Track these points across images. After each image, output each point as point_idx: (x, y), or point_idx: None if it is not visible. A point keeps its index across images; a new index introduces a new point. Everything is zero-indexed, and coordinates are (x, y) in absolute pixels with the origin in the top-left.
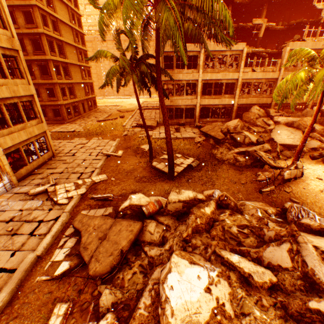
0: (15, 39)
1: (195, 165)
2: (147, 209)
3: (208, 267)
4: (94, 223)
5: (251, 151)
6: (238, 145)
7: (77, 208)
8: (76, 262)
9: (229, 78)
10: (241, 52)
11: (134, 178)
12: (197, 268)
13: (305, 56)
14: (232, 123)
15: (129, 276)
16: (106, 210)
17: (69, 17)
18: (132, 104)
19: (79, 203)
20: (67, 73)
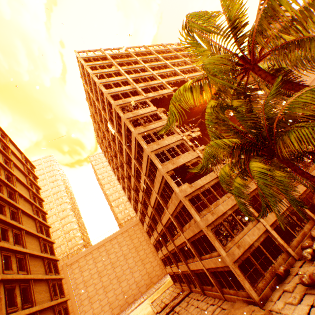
0: None
1: None
2: None
3: None
4: None
5: None
6: None
7: None
8: None
9: None
10: None
11: None
12: None
13: None
14: None
15: None
16: None
17: (40, 248)
18: None
19: None
20: None
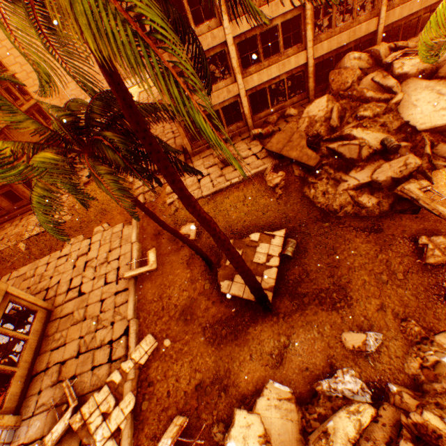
0: None
1: (293, 250)
2: None
3: None
4: None
5: (384, 180)
6: (348, 163)
7: None
8: None
9: (285, 11)
10: None
11: (203, 332)
12: None
13: None
14: (316, 108)
15: None
16: None
17: None
18: None
19: (136, 436)
20: None
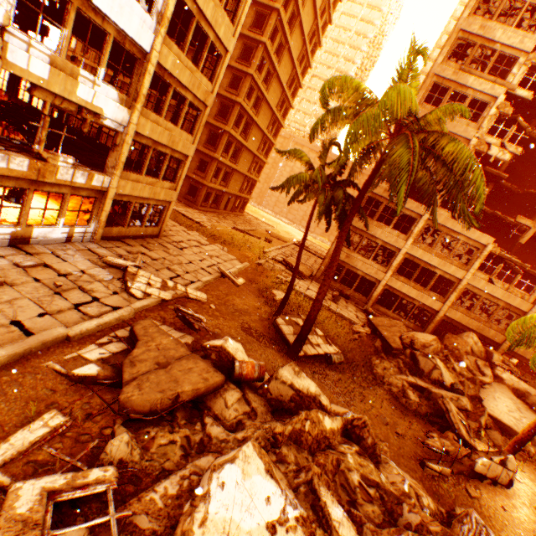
0: (213, 95)
1: (336, 361)
2: (241, 367)
3: (289, 496)
4: (162, 341)
5: (435, 393)
6: (417, 372)
7: (147, 313)
8: (108, 374)
9: (447, 271)
10: (481, 247)
11: (242, 323)
12: (272, 485)
13: None
14: (422, 336)
15: (164, 441)
16: (183, 337)
17: (277, 102)
18: (289, 233)
19: (154, 308)
20: (236, 156)
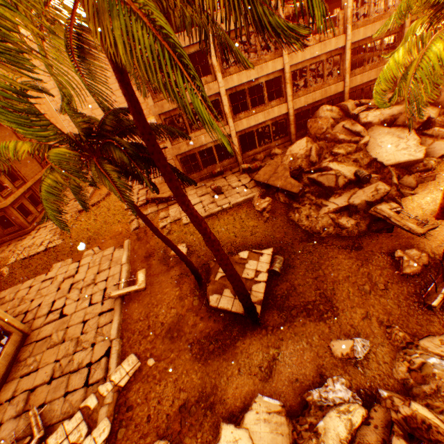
0: None
1: (280, 266)
2: None
3: None
4: None
5: (360, 203)
6: (327, 191)
7: None
8: None
9: (269, 72)
10: None
11: (190, 348)
12: None
13: (428, 5)
14: (298, 147)
15: None
16: None
17: None
18: None
19: None
20: None
